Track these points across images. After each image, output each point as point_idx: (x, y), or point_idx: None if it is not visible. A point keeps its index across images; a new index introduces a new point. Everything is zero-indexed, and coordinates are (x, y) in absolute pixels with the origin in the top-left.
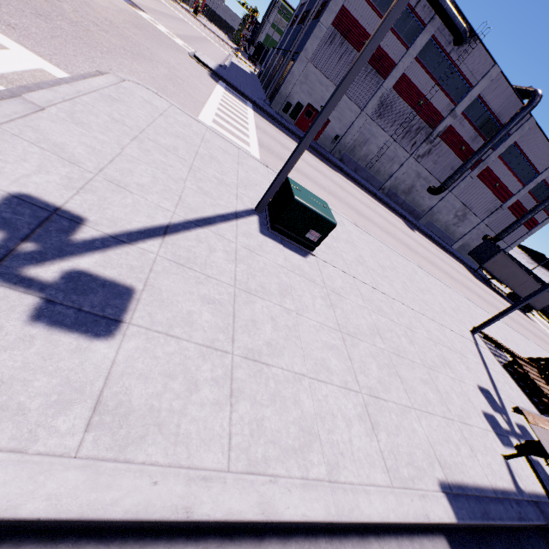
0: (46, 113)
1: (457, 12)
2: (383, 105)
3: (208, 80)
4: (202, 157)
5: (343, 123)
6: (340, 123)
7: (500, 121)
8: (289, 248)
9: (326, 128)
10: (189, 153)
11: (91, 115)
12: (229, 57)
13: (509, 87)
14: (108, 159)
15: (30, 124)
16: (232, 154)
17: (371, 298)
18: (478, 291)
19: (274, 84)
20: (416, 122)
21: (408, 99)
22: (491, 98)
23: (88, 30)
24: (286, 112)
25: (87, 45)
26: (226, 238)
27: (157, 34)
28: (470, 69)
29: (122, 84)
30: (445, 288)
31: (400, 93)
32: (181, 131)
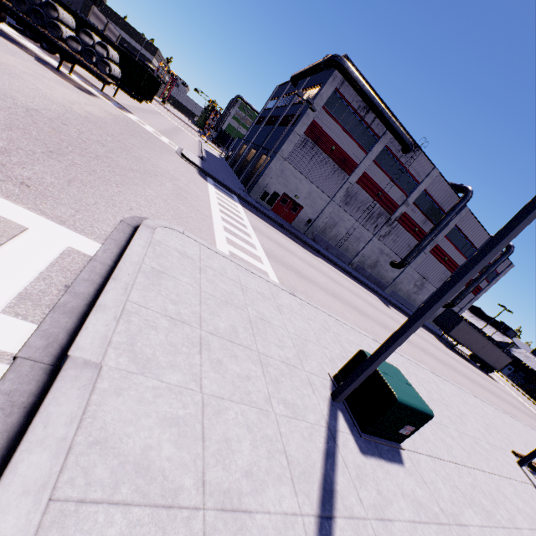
0: (106, 375)
1: (403, 130)
2: (348, 195)
3: (200, 180)
4: (256, 326)
5: (315, 209)
6: (313, 209)
7: (443, 209)
8: (387, 457)
9: (300, 213)
10: (247, 330)
11: (150, 330)
12: (200, 143)
13: (447, 184)
14: (198, 434)
15: (93, 434)
16: (268, 297)
17: (469, 493)
18: (460, 367)
19: (254, 177)
20: (377, 209)
21: (369, 191)
22: (434, 191)
23: (98, 155)
24: (263, 200)
25: (102, 180)
26: (357, 514)
27: (148, 137)
28: (416, 170)
29: (154, 237)
30: (459, 393)
31: (362, 186)
32: (224, 288)
